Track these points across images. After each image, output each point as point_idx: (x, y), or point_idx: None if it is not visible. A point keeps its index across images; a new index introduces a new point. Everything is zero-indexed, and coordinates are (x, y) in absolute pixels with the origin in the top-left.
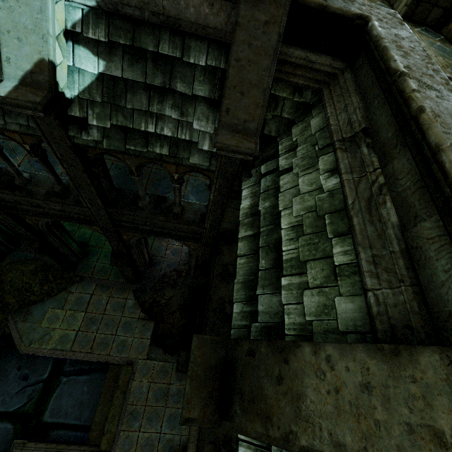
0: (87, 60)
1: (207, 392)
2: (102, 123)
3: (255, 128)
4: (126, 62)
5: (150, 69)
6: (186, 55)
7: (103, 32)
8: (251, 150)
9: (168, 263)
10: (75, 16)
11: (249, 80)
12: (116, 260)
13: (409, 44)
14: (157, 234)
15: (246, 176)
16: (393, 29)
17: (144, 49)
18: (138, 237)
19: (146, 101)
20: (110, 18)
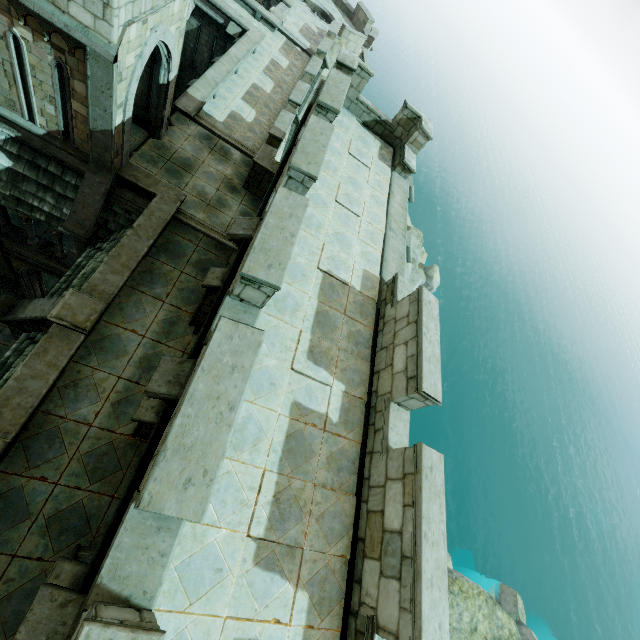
0: (2, 158)
1: (1, 310)
2: (3, 191)
3: (90, 225)
4: (27, 167)
5: (41, 175)
6: (65, 176)
7: (16, 150)
8: (81, 235)
9: None
10: (1, 137)
11: (89, 203)
12: (1, 283)
13: (160, 215)
14: (42, 269)
15: (90, 247)
16: (164, 205)
17: (39, 165)
18: (28, 269)
19: (35, 189)
20: (22, 145)
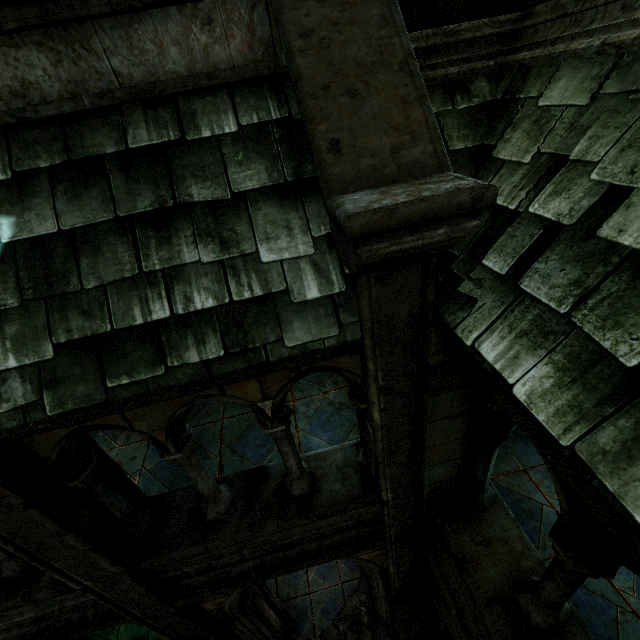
0: None
1: None
2: (30, 356)
3: (430, 156)
4: (62, 197)
5: (119, 188)
6: (191, 129)
7: None
8: (471, 189)
9: (321, 604)
10: None
11: (355, 61)
12: None
13: None
14: (277, 569)
15: (454, 310)
16: None
17: (95, 156)
18: (238, 590)
19: (129, 254)
20: (9, 134)
